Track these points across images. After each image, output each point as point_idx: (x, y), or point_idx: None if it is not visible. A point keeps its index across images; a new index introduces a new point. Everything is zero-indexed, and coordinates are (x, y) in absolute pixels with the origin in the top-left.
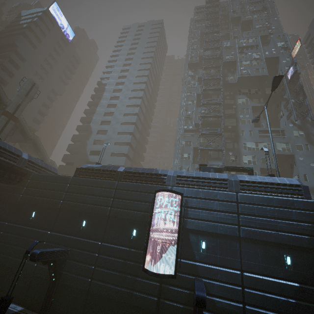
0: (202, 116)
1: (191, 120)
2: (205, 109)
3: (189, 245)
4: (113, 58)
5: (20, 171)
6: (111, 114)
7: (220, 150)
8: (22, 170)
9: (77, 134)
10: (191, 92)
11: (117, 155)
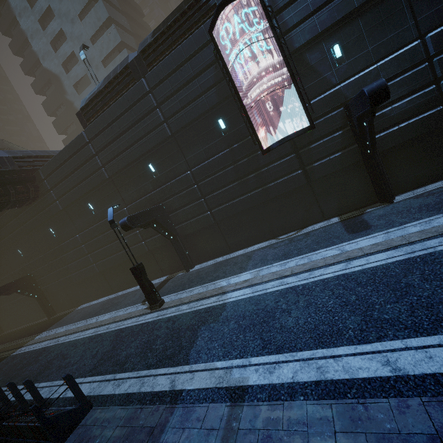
0: None
1: None
2: None
3: (312, 74)
4: None
5: (22, 178)
6: (49, 14)
7: None
8: (23, 175)
9: (45, 100)
10: None
11: None
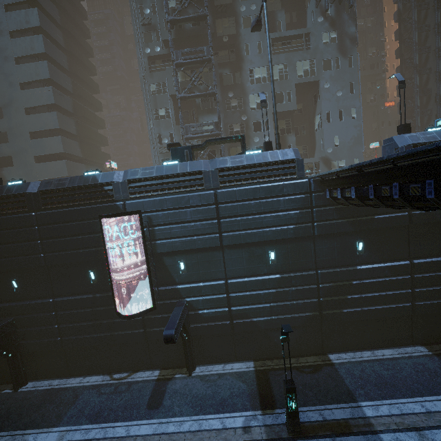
0: (171, 21)
1: (155, 32)
2: None
3: (165, 270)
4: None
5: None
6: None
7: (212, 94)
8: None
9: None
10: None
11: (42, 135)
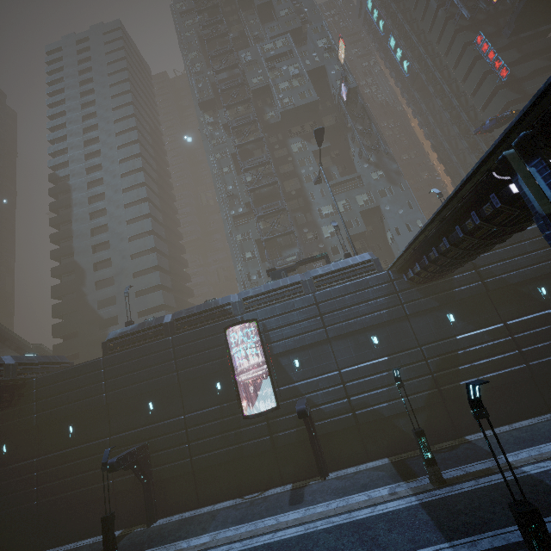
0: (250, 190)
1: (237, 199)
2: (251, 175)
3: (283, 370)
4: (56, 120)
5: (14, 385)
6: (104, 228)
7: (290, 232)
8: (17, 382)
9: (58, 284)
10: (221, 153)
11: (145, 293)
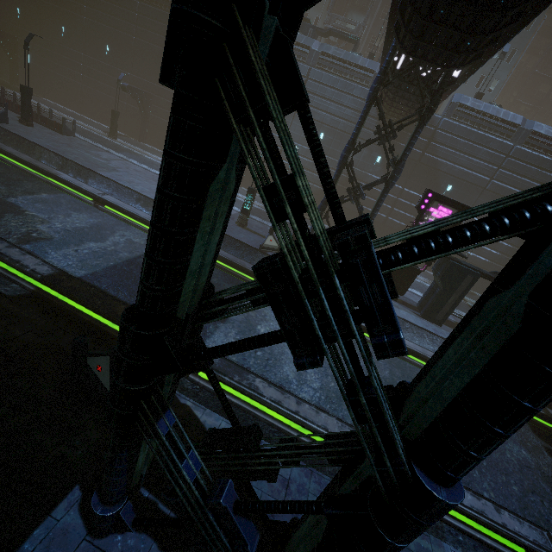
0: None
1: None
2: None
3: None
4: None
5: None
6: None
7: None
8: None
9: None
10: None
11: None
